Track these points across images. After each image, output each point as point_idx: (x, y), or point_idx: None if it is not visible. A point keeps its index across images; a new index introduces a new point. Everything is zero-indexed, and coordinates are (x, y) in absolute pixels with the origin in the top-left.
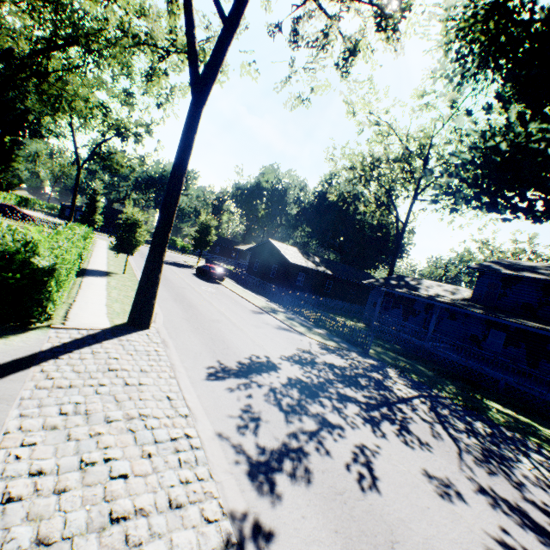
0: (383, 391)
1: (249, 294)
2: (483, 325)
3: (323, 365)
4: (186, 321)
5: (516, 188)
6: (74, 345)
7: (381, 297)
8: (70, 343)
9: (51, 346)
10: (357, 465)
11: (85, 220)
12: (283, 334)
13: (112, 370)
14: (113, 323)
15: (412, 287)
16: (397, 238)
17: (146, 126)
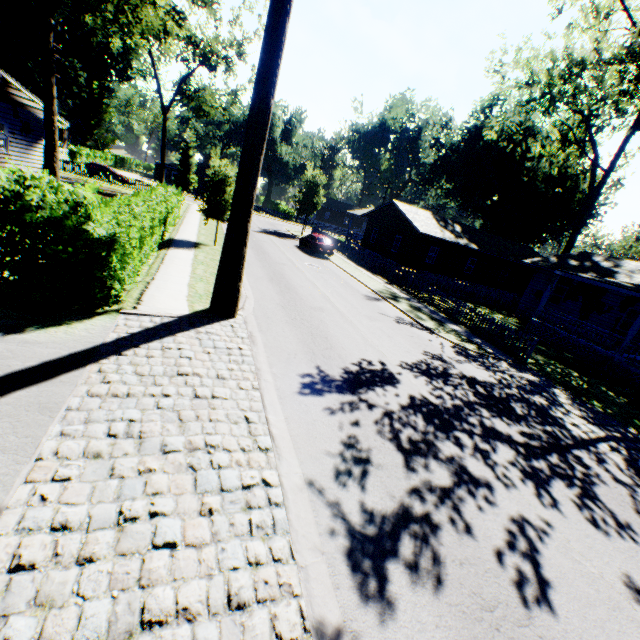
0: (550, 426)
1: (363, 273)
2: None
3: (460, 380)
4: (281, 309)
5: None
6: (142, 336)
7: (553, 285)
8: (138, 334)
9: (117, 338)
10: (515, 556)
11: (179, 181)
12: (405, 331)
13: (181, 375)
14: (193, 309)
15: (603, 271)
16: (589, 195)
17: (237, 46)
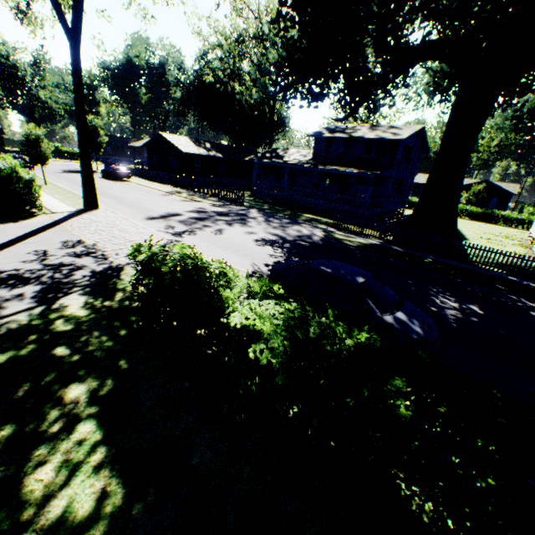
0: (242, 217)
1: (157, 185)
2: (319, 175)
3: (210, 212)
4: (119, 204)
5: (296, 84)
6: (68, 217)
7: (256, 169)
8: (65, 217)
9: (59, 219)
10: (216, 232)
11: None
12: (186, 203)
13: (98, 222)
14: (77, 209)
15: (280, 157)
16: (271, 115)
17: None
